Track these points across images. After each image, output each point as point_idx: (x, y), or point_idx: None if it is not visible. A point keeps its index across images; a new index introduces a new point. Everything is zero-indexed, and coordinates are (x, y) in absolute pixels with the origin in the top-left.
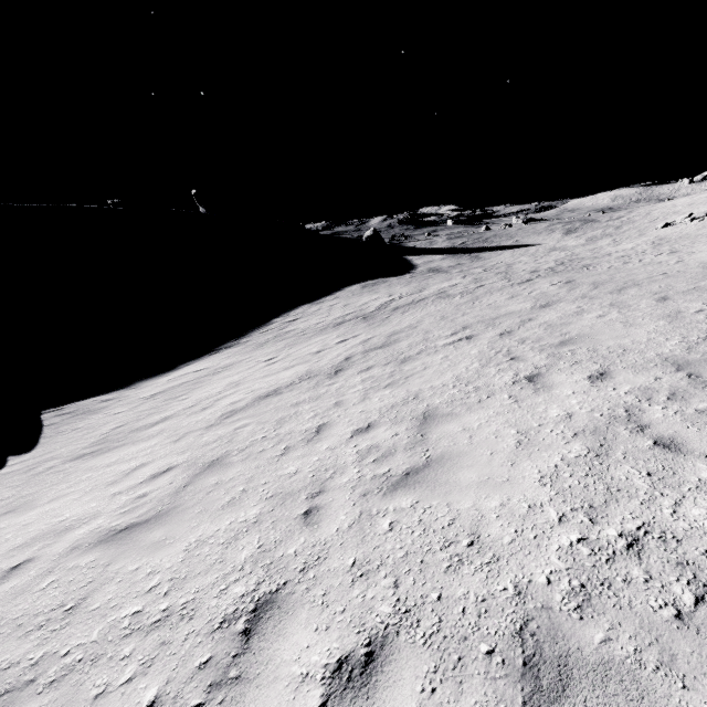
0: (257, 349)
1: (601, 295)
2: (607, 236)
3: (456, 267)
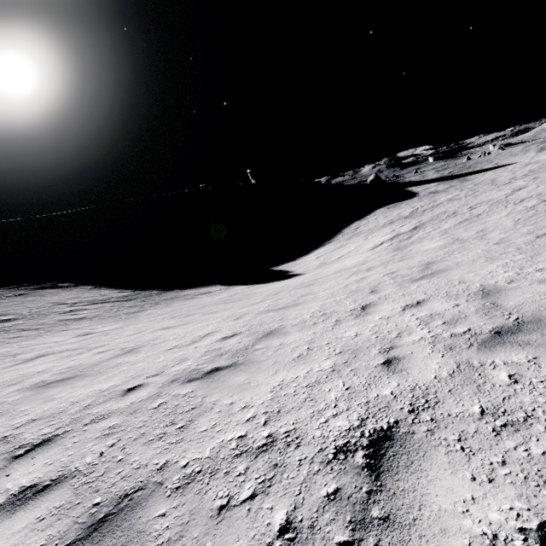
0: (350, 239)
1: None
2: None
3: (451, 188)
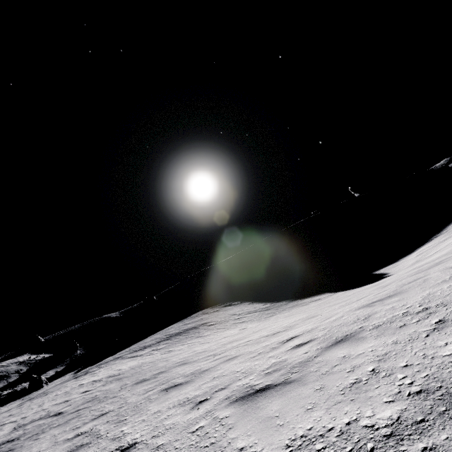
0: None
1: None
2: None
3: None
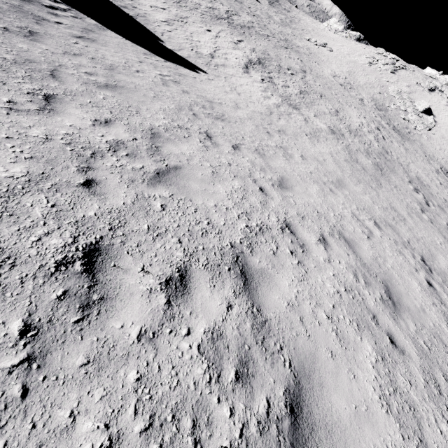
0: (183, 9)
1: (315, 76)
2: (288, 26)
3: None
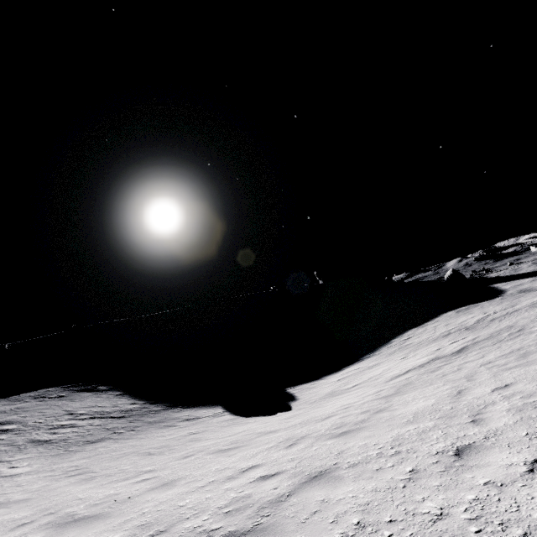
0: (390, 355)
1: None
2: None
3: None
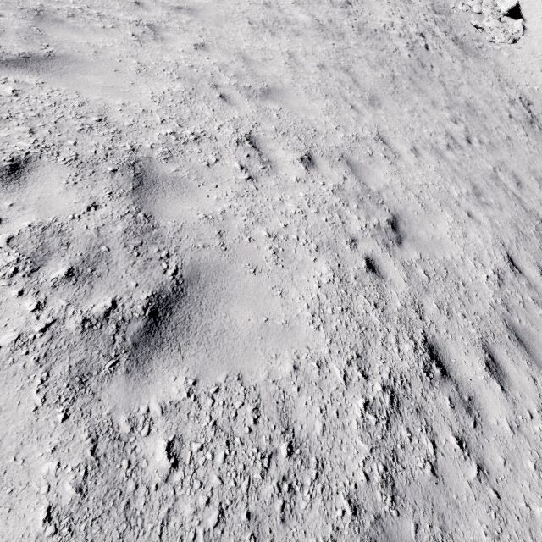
0: None
1: None
2: None
3: None
